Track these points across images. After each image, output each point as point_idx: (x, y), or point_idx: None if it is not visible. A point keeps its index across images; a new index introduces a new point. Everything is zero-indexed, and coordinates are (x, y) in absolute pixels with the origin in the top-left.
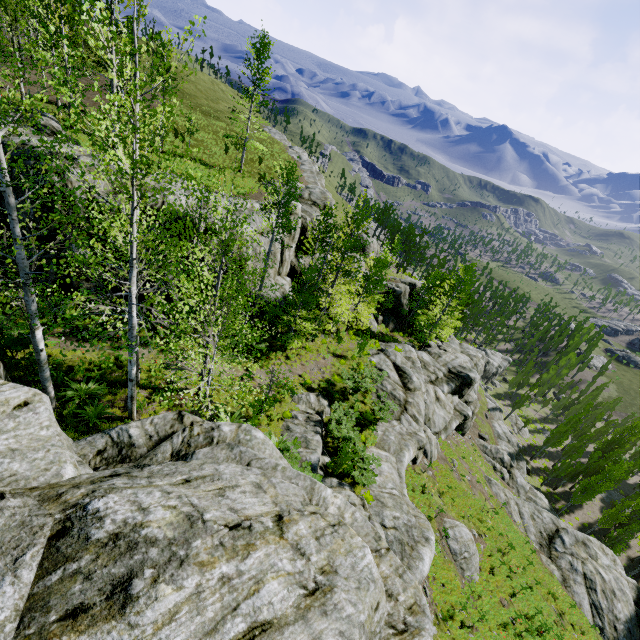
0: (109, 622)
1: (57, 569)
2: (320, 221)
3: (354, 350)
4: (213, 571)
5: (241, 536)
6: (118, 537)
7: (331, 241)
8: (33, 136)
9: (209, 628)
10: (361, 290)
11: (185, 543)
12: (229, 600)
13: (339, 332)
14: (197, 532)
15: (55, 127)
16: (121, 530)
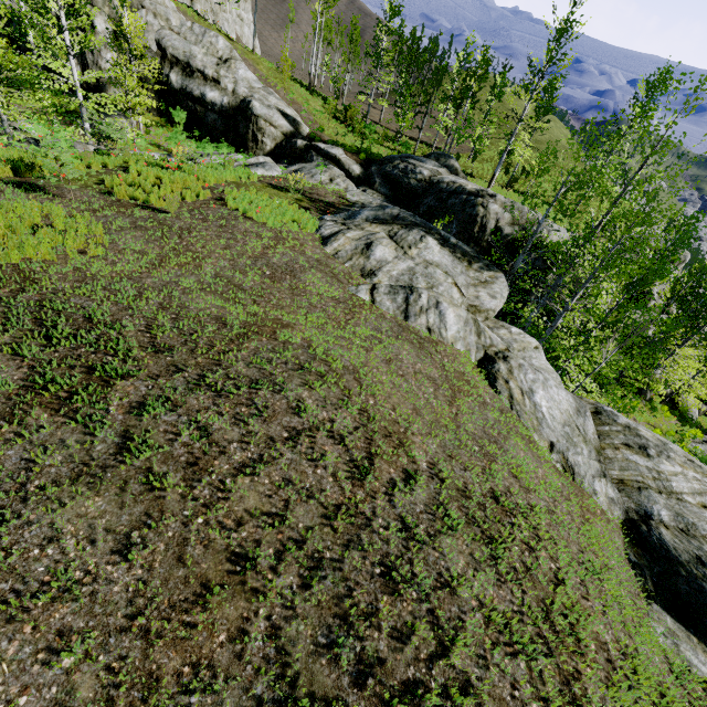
0: (644, 458)
1: (605, 426)
2: (693, 275)
3: (670, 427)
4: (687, 471)
5: (696, 467)
6: (629, 428)
7: (705, 298)
8: (449, 175)
9: (697, 491)
10: (703, 363)
11: (664, 450)
12: (704, 488)
13: (652, 401)
14: (668, 449)
15: (457, 167)
16: (628, 425)
